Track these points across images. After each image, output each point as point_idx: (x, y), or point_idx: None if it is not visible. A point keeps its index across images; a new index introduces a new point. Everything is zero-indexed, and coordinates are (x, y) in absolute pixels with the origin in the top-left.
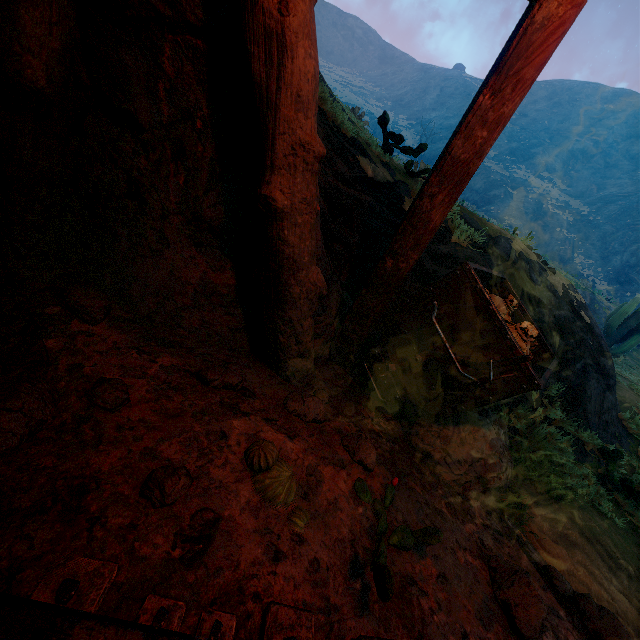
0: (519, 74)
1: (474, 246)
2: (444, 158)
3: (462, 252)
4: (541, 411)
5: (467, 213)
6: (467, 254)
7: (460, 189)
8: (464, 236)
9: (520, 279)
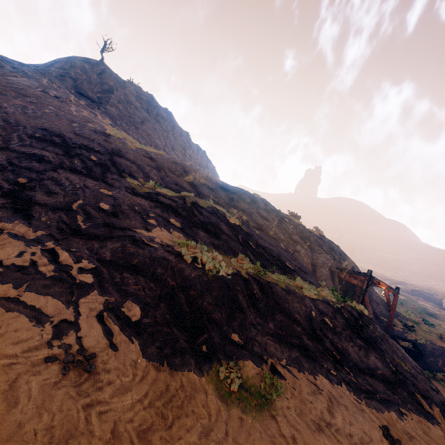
0: (391, 317)
1: (426, 344)
2: (387, 324)
3: (420, 344)
4: (441, 375)
5: (431, 340)
6: (422, 345)
7: (390, 327)
8: (421, 341)
9: (443, 353)
